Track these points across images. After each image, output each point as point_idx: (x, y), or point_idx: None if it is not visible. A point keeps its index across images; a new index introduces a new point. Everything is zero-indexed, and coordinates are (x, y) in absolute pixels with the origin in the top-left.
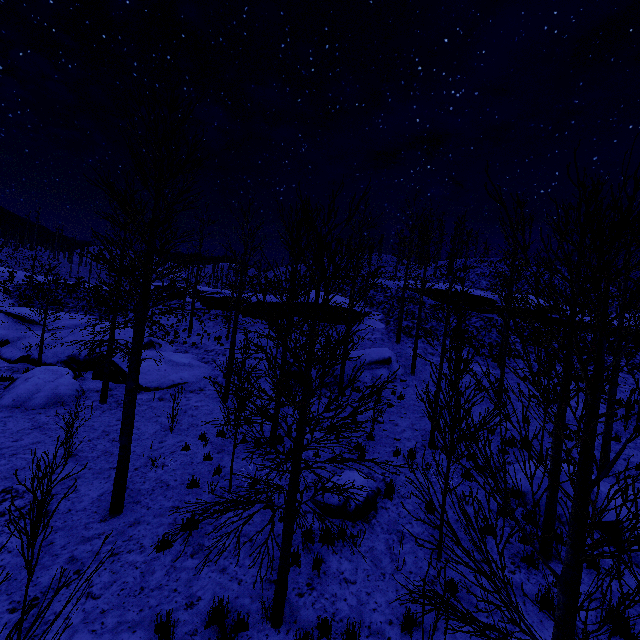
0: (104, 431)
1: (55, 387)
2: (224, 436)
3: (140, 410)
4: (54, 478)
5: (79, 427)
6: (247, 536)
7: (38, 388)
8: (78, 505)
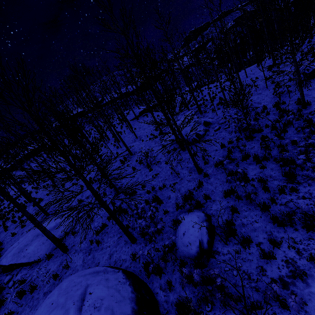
0: None
1: None
2: None
3: None
4: None
5: None
6: None
7: None
8: None
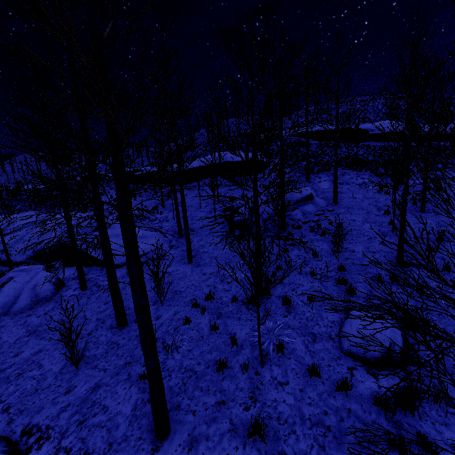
0: (98, 319)
1: (34, 286)
2: (212, 298)
3: (120, 288)
4: (73, 395)
5: (78, 335)
6: (320, 423)
7: (18, 291)
8: (116, 433)
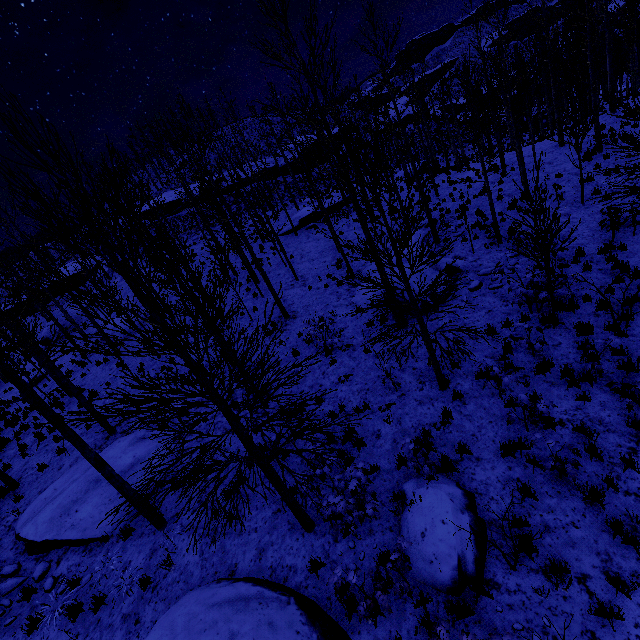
0: None
1: None
2: None
3: None
4: None
5: None
6: None
7: None
8: None
